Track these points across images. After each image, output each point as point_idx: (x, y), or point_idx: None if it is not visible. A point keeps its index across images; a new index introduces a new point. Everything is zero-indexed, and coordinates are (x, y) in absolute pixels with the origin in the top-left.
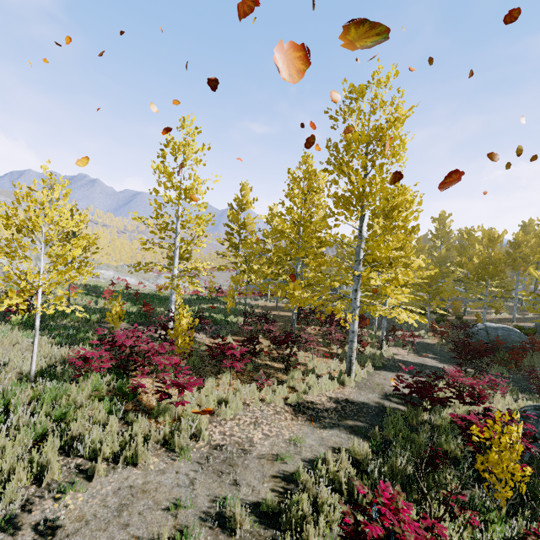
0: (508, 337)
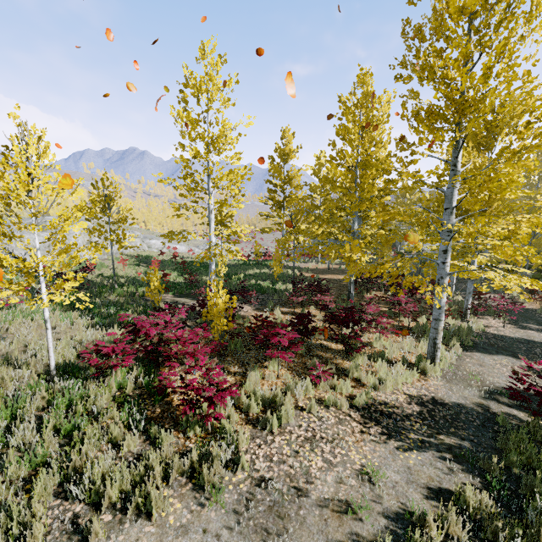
0: None
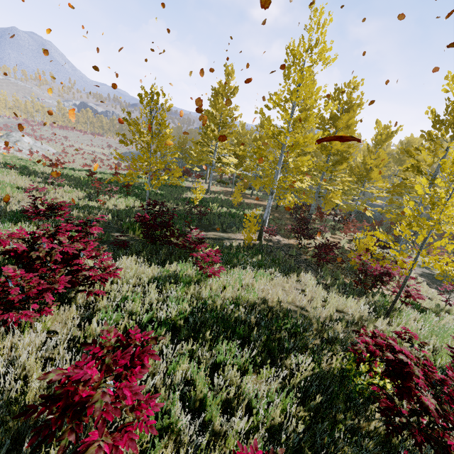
0: (380, 217)
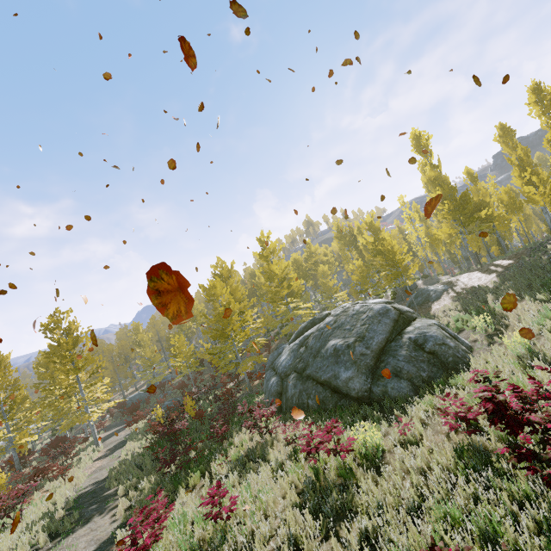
0: (141, 397)
